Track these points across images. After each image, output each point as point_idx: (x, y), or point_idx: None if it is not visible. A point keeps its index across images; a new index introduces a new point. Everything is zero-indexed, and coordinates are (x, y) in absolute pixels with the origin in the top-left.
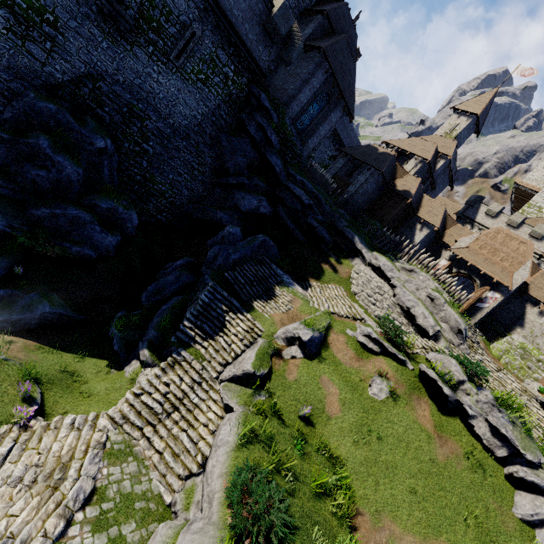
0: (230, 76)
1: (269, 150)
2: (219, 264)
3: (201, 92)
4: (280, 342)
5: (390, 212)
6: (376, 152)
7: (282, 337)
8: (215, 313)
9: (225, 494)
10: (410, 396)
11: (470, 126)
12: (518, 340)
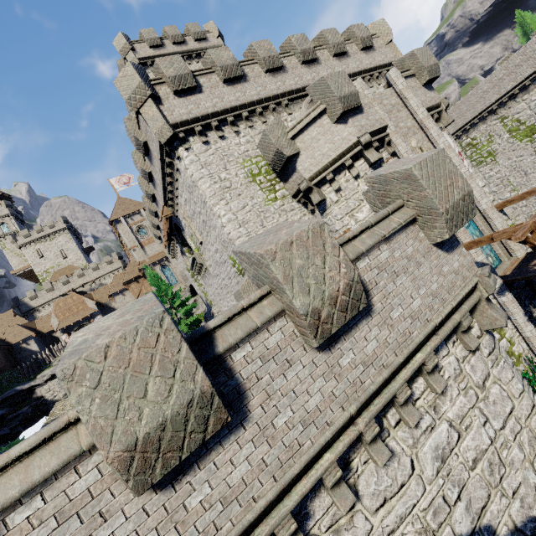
0: None
1: None
2: None
3: None
4: None
5: None
6: None
7: None
8: None
9: None
10: None
11: None
12: None
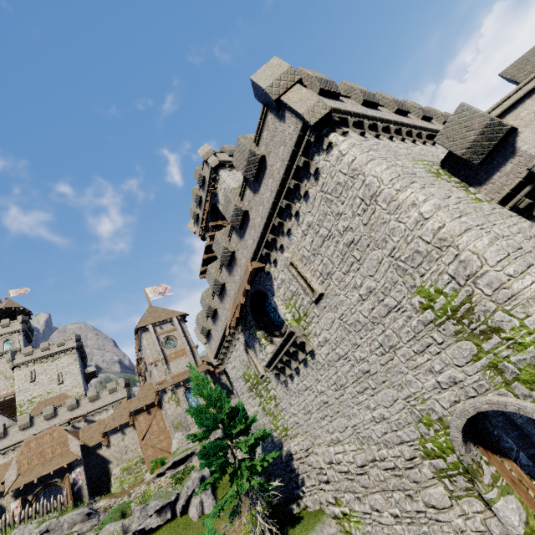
0: None
1: None
2: None
3: None
4: None
5: None
6: None
7: None
8: None
9: None
10: None
11: None
12: (118, 470)
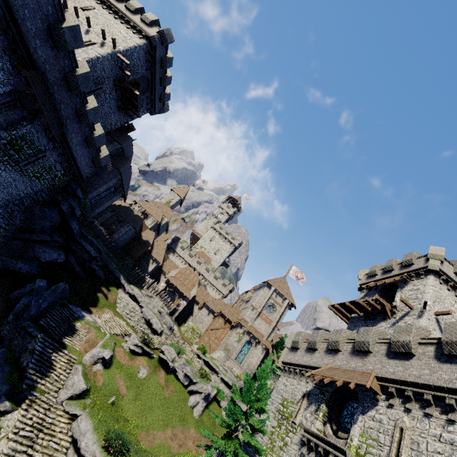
0: (59, 176)
1: (72, 218)
2: (32, 314)
3: (33, 182)
4: (89, 363)
5: (138, 253)
6: (133, 214)
7: (91, 360)
8: (46, 357)
9: (106, 445)
10: (155, 371)
11: (178, 202)
12: (191, 324)
